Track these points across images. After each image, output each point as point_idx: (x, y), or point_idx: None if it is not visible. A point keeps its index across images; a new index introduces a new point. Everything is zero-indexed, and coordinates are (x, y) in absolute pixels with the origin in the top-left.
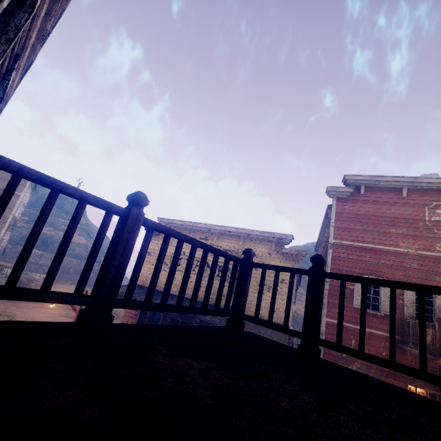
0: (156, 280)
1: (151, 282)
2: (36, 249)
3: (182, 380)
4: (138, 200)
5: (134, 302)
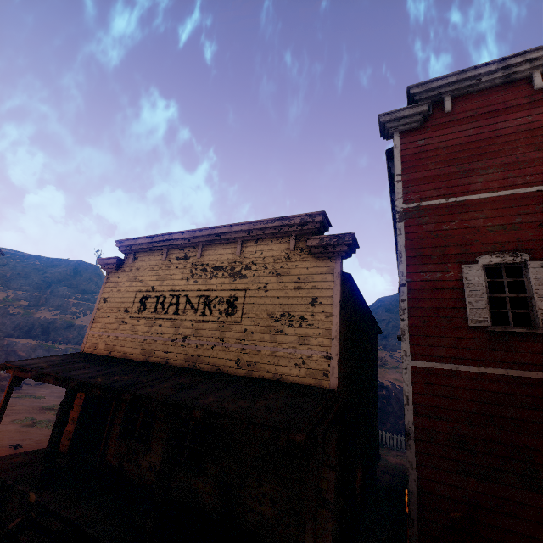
0: None
1: None
2: (33, 340)
3: None
4: None
5: None
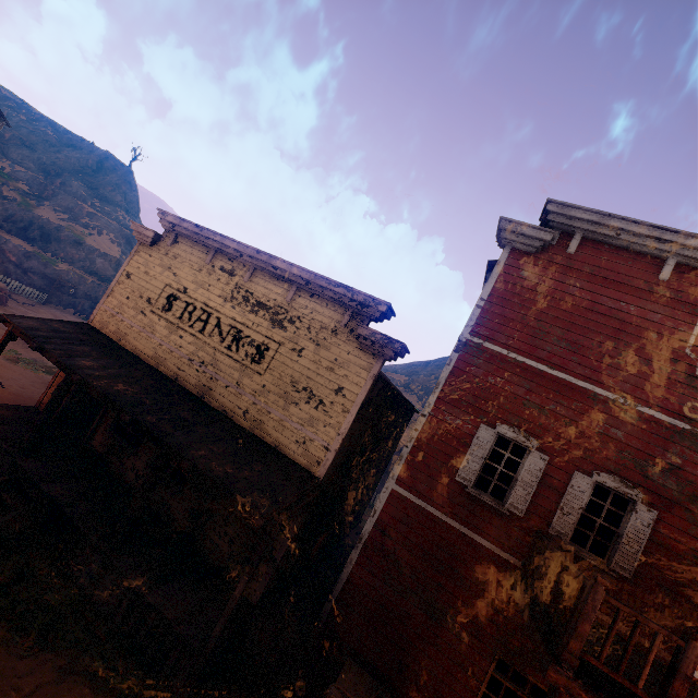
0: None
1: None
2: (28, 243)
3: None
4: None
5: None
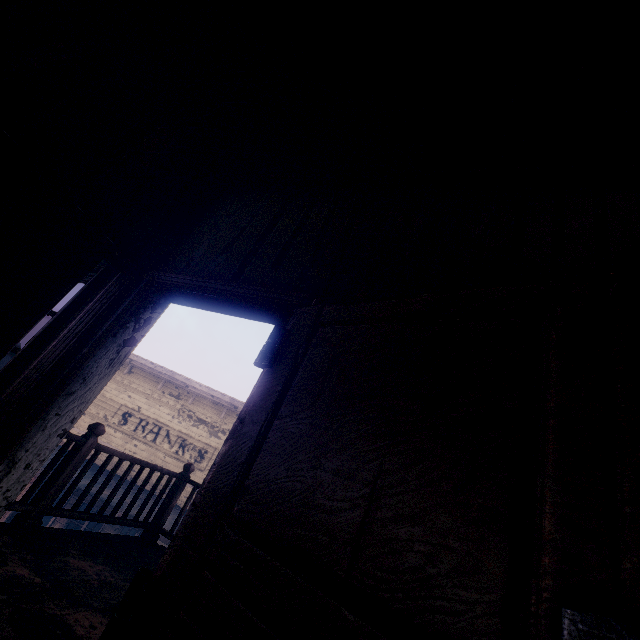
0: (87, 493)
1: (82, 494)
2: None
3: (83, 573)
4: (97, 432)
5: (63, 511)
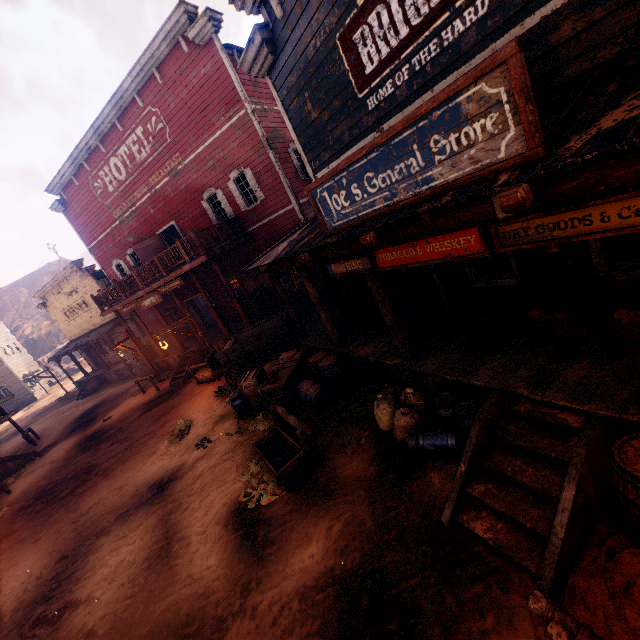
0: None
1: None
2: None
3: None
4: None
5: None
